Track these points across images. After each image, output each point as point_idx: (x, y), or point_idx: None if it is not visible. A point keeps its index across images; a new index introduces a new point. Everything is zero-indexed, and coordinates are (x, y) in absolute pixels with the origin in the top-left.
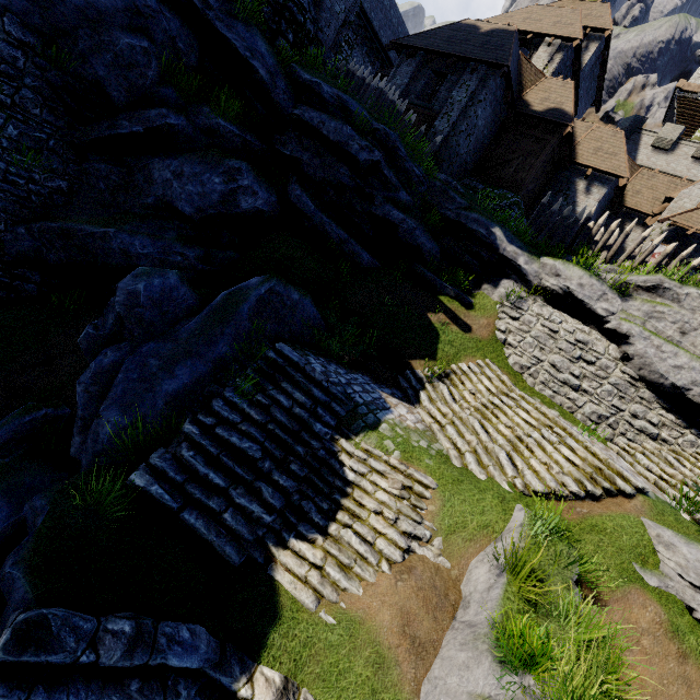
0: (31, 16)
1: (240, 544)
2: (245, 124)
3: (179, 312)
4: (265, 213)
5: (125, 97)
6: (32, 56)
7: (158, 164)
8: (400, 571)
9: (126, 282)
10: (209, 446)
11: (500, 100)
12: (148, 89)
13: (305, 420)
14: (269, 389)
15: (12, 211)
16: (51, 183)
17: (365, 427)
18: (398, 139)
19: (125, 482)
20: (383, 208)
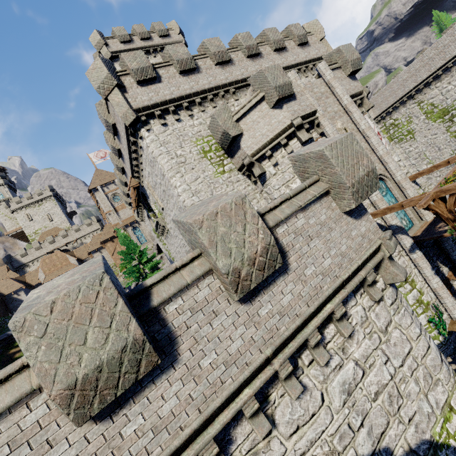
0: None
1: None
2: None
3: None
4: None
5: None
6: None
7: None
8: None
9: None
10: None
11: None
12: None
13: None
14: None
15: None
16: None
17: None
18: None
19: None
20: None
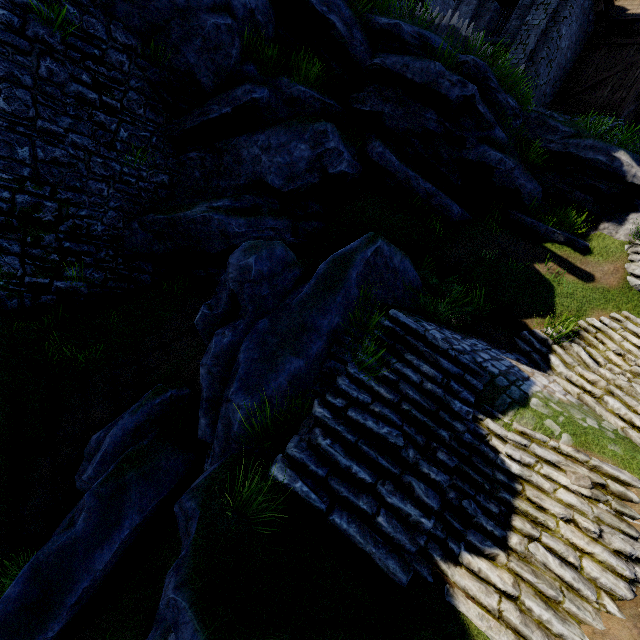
0: (131, 19)
1: (400, 555)
2: (322, 88)
3: (287, 284)
4: (348, 177)
5: (212, 82)
6: (134, 58)
7: (245, 143)
8: (638, 615)
9: (237, 258)
10: (345, 433)
11: (587, 12)
12: (232, 69)
13: (440, 397)
14: (393, 363)
15: (127, 209)
16: (156, 178)
17: (513, 403)
18: (489, 69)
19: (263, 475)
20: (476, 150)
